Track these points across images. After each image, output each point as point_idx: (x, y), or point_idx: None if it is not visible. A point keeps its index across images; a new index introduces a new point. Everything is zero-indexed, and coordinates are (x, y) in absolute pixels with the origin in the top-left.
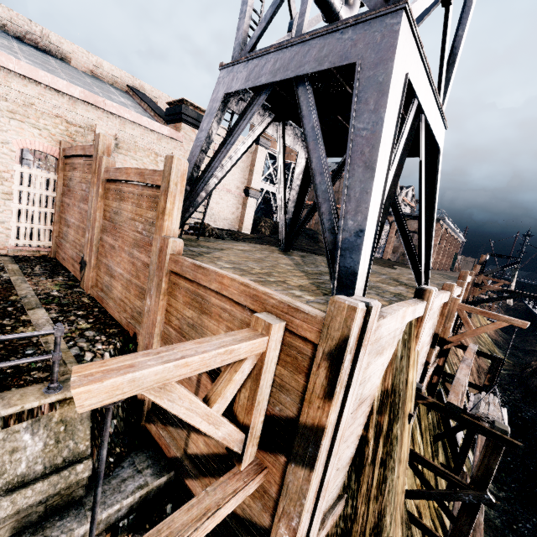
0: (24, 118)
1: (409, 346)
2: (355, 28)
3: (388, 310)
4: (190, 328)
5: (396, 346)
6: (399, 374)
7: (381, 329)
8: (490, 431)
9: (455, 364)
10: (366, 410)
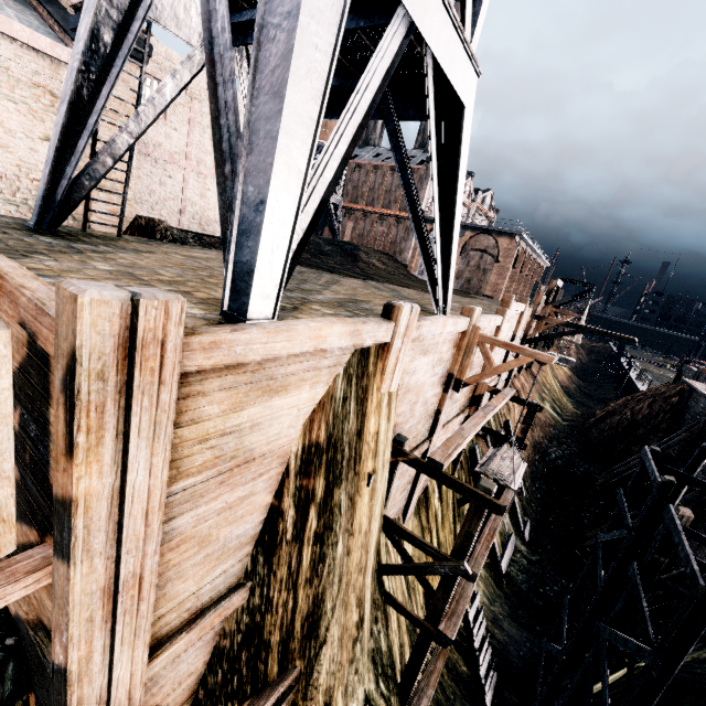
0: None
1: (362, 385)
2: None
3: (274, 323)
4: None
5: (331, 384)
6: (342, 423)
7: (232, 349)
8: (472, 491)
9: (503, 415)
10: (269, 472)
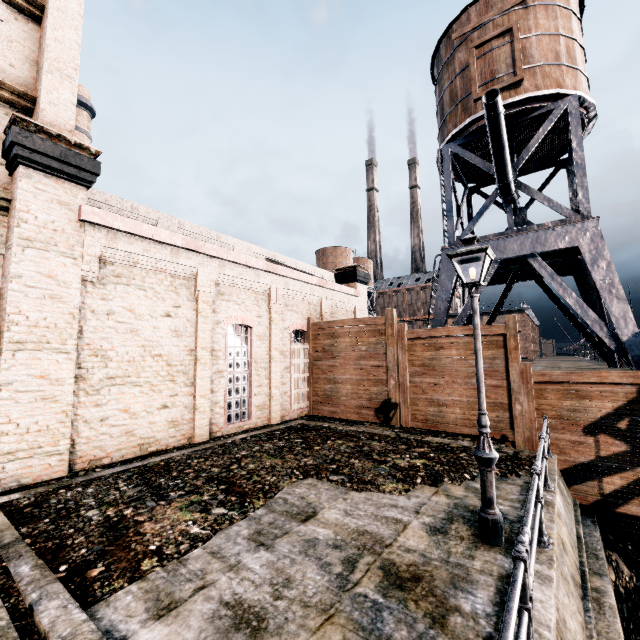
0: (292, 308)
1: None
2: (565, 228)
3: None
4: (572, 412)
5: None
6: None
7: None
8: None
9: None
10: None
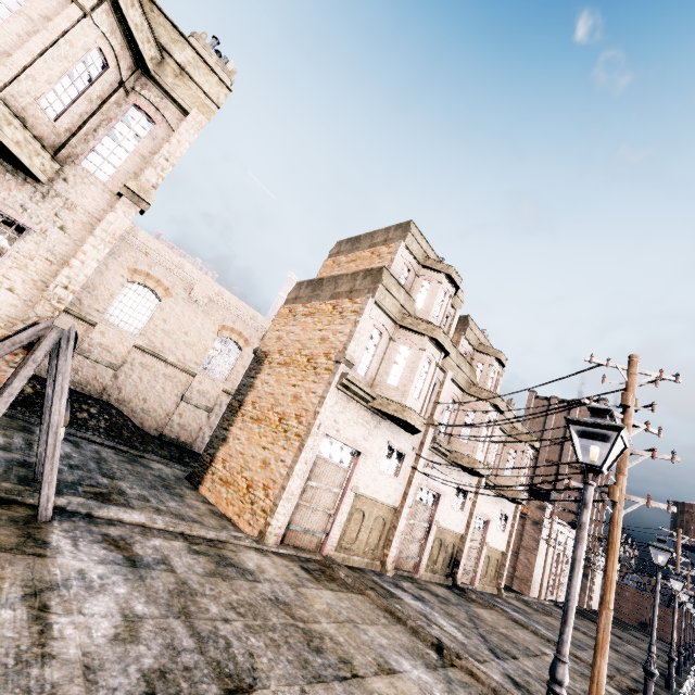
0: None
1: None
2: None
3: None
4: None
5: None
6: None
7: None
8: None
9: None
10: None
